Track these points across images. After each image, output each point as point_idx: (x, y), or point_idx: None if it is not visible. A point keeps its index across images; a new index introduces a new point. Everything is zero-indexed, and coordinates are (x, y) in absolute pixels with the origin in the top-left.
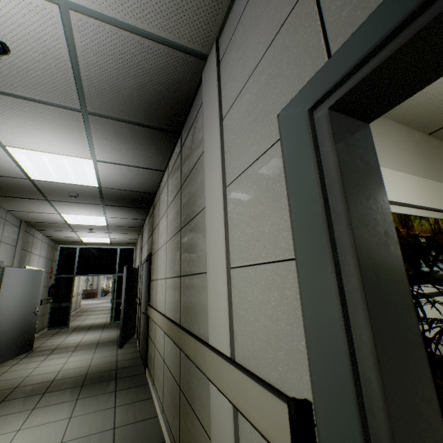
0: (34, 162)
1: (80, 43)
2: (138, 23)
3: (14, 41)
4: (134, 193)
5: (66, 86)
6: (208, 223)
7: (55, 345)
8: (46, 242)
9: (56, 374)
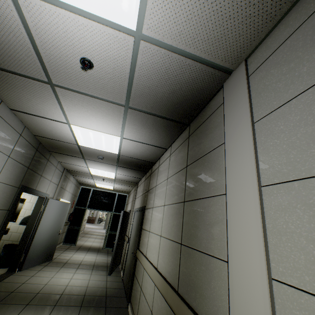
0: (84, 135)
1: (140, 62)
2: (187, 48)
3: (98, 60)
4: (140, 161)
5: (120, 90)
6: (230, 213)
7: (66, 259)
8: (74, 183)
9: (64, 288)
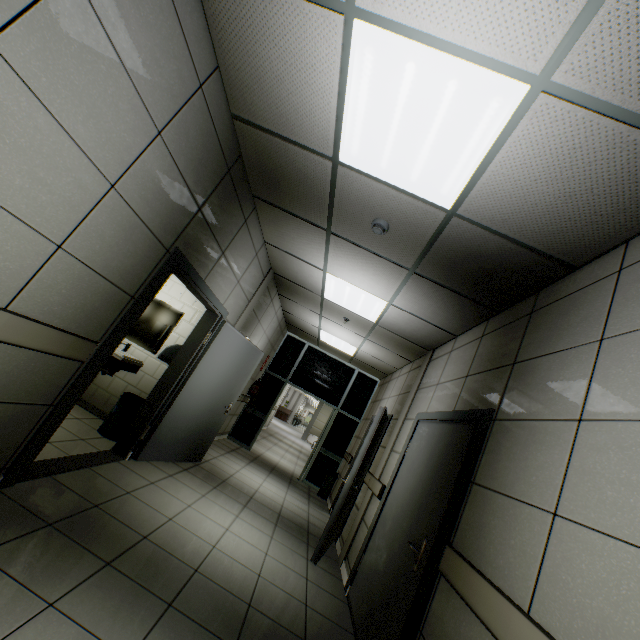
0: (376, 91)
1: None
2: None
3: None
4: (515, 253)
5: None
6: None
7: (226, 471)
8: (278, 318)
9: (206, 551)
